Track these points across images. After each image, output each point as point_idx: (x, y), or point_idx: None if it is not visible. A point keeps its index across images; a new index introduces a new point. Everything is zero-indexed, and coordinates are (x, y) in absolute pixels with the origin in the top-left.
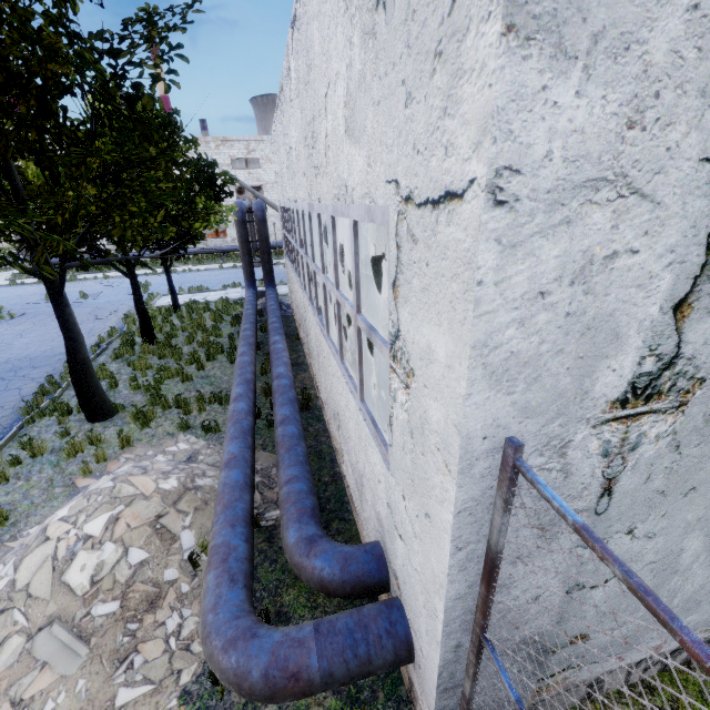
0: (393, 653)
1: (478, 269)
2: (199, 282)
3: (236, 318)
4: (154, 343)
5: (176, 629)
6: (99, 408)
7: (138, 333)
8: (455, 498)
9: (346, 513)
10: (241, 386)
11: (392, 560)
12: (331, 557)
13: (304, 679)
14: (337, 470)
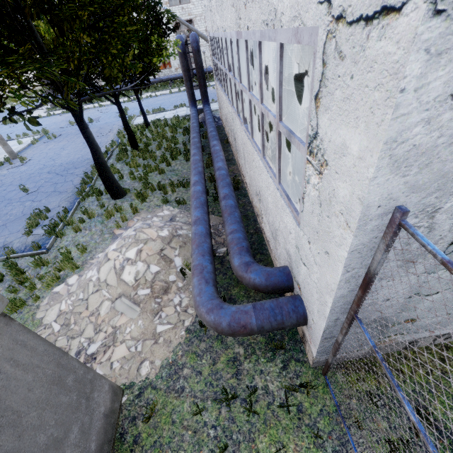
0: (296, 320)
1: (404, 78)
2: (158, 105)
3: (186, 130)
4: (138, 150)
5: (179, 303)
6: (116, 191)
7: (127, 143)
8: (351, 243)
9: (264, 250)
10: (196, 176)
11: (296, 276)
12: (259, 273)
13: (249, 328)
14: (258, 226)
